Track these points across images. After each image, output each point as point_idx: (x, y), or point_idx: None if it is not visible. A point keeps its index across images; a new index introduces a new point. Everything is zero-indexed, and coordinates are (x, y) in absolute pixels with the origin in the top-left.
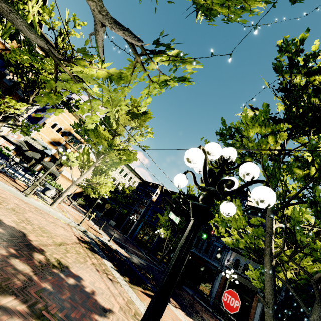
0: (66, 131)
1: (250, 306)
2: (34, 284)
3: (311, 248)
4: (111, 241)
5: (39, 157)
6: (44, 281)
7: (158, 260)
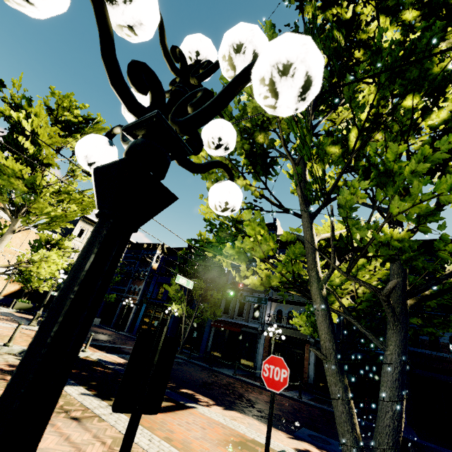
0: None
1: (302, 358)
2: None
3: (376, 245)
4: (87, 350)
5: None
6: None
7: (179, 348)
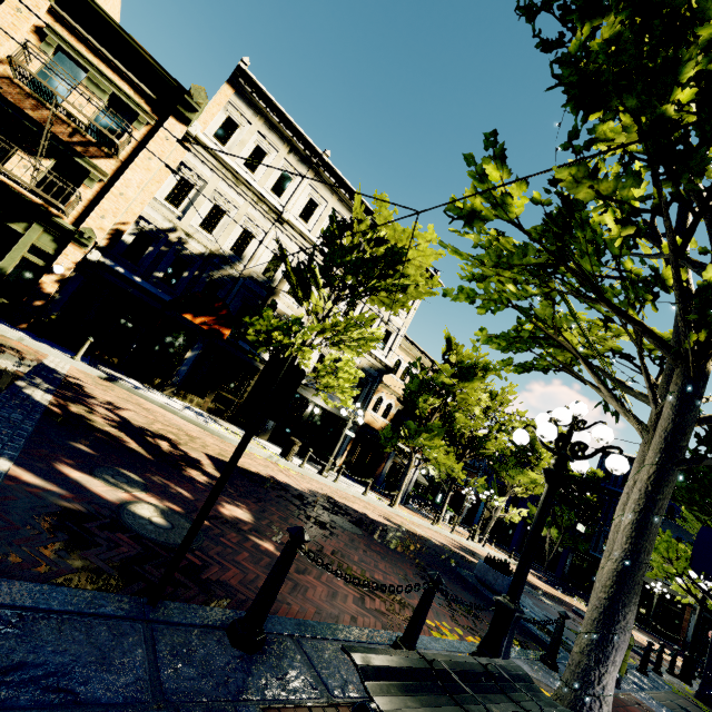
0: None
1: (680, 618)
2: None
3: None
4: None
5: None
6: None
7: None
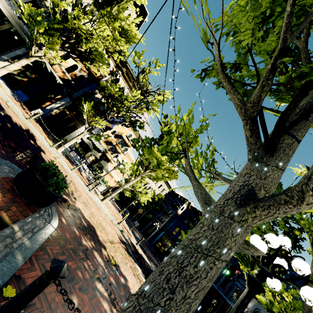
0: (118, 134)
1: None
2: (107, 276)
3: None
4: (138, 245)
5: (97, 154)
6: (111, 275)
7: None
